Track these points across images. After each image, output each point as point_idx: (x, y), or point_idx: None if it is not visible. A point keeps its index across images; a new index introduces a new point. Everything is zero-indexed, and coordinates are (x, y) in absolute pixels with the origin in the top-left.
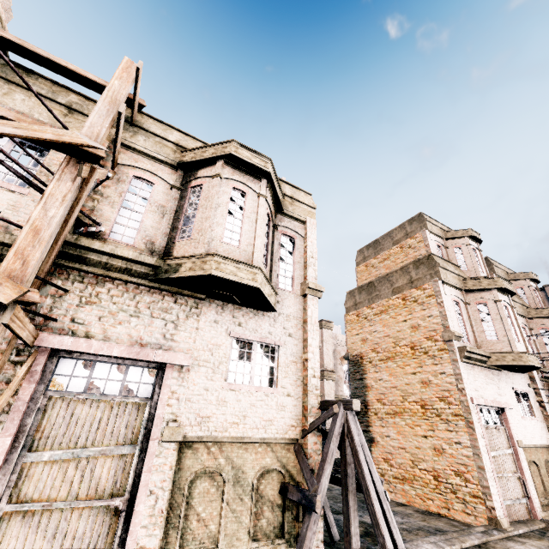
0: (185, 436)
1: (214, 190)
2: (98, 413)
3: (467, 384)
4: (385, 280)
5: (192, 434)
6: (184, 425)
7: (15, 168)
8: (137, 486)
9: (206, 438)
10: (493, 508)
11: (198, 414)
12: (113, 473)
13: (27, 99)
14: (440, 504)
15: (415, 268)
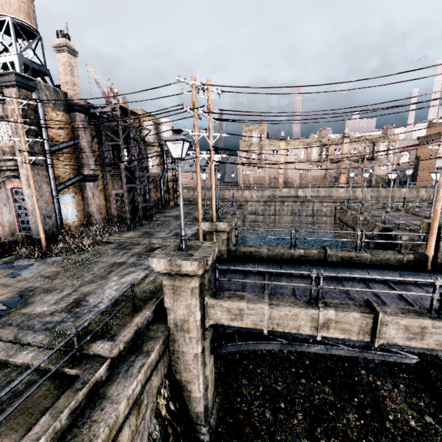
0: (376, 175)
1: (378, 148)
2: (367, 173)
3: (436, 164)
4: (430, 136)
5: (377, 175)
6: (376, 174)
7: (354, 152)
8: (372, 179)
9: (378, 175)
10: (432, 183)
11: (377, 173)
12: (369, 178)
13: (354, 143)
14: (425, 184)
15: (437, 135)
